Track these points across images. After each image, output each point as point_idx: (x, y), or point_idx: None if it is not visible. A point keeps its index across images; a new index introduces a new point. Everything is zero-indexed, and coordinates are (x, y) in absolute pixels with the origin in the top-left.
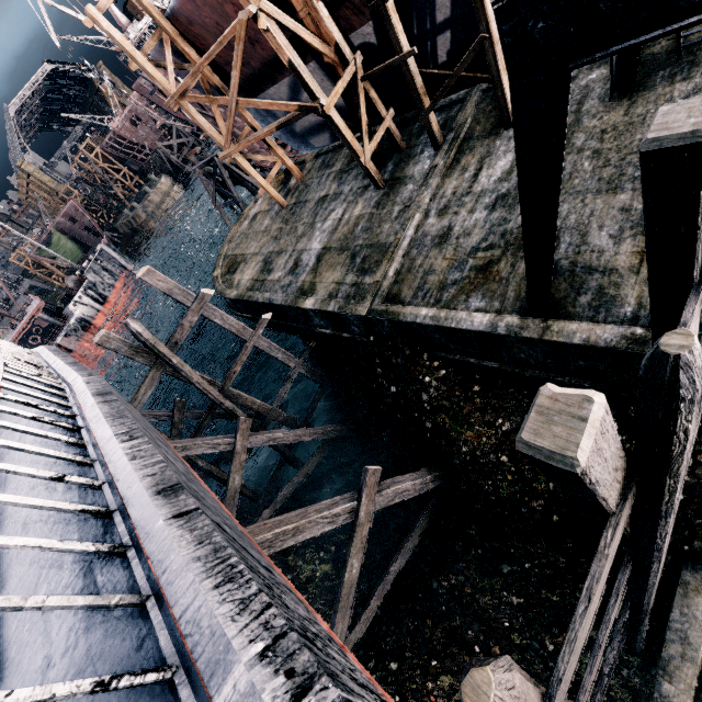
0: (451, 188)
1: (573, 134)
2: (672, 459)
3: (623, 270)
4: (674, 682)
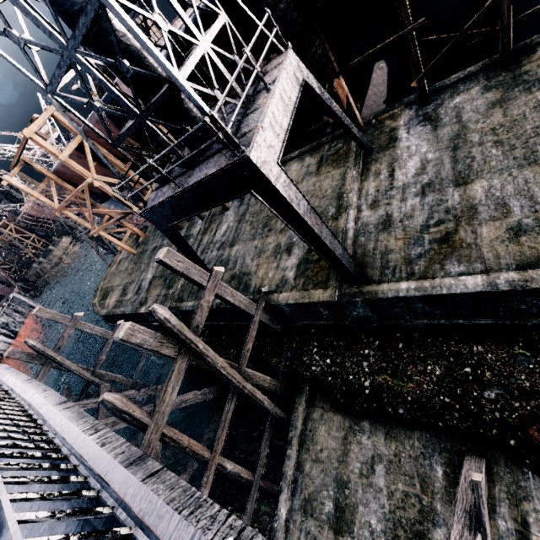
0: (206, 240)
1: (246, 214)
2: (176, 336)
3: (253, 273)
4: (290, 447)
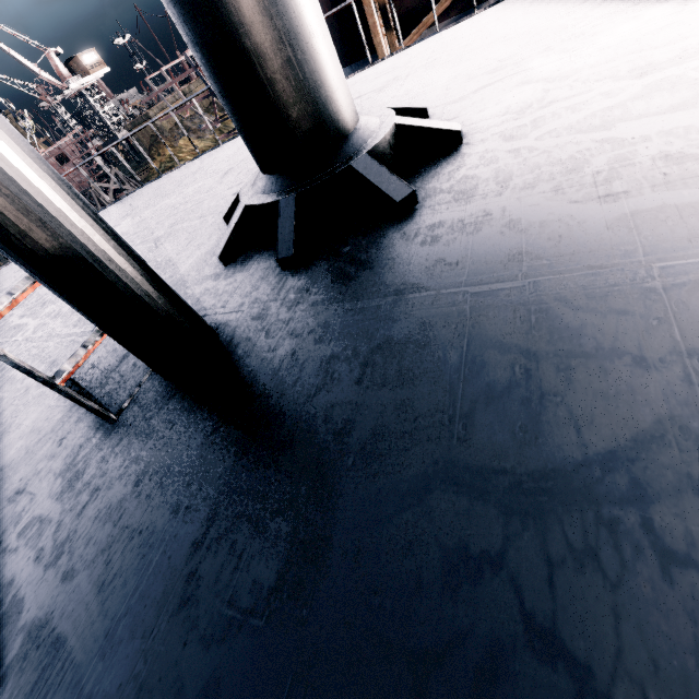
0: None
1: None
2: None
3: None
4: None
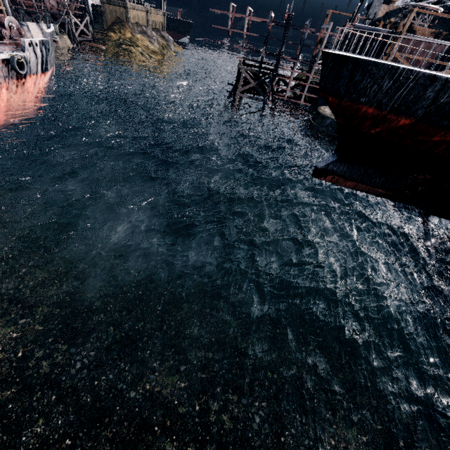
0: None
1: None
2: None
3: None
4: None
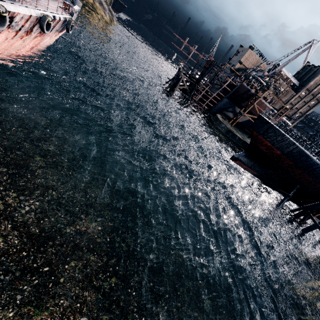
0: None
1: None
2: None
3: None
4: None
